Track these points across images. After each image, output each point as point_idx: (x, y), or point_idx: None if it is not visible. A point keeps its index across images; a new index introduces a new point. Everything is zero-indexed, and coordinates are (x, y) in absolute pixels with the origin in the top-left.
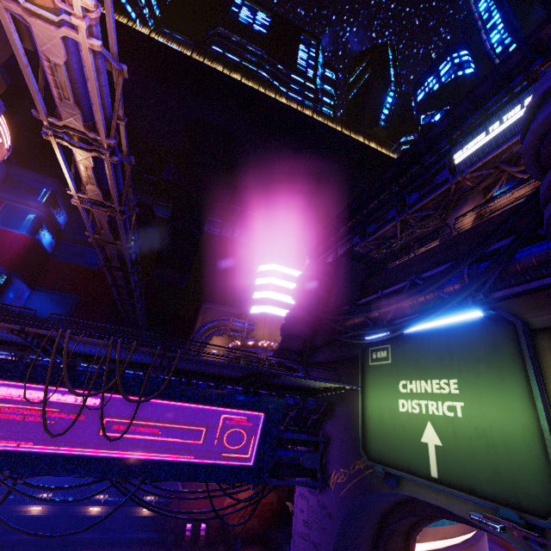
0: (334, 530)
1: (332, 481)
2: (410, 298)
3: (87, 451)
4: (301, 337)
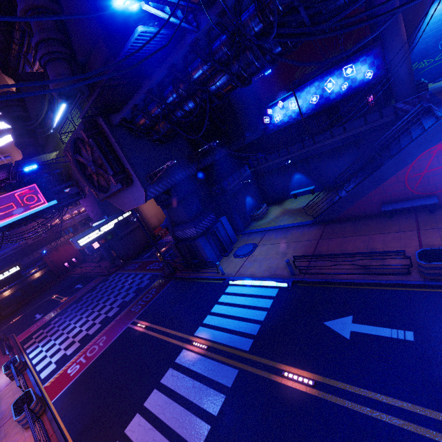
0: (96, 204)
1: (87, 192)
2: (45, 106)
3: None
4: (31, 145)
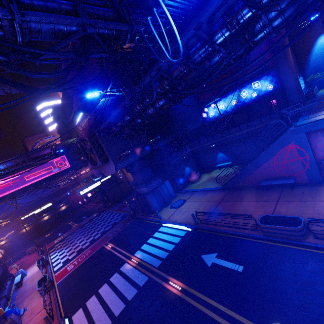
0: None
1: None
2: (73, 113)
3: (27, 185)
4: (65, 132)
